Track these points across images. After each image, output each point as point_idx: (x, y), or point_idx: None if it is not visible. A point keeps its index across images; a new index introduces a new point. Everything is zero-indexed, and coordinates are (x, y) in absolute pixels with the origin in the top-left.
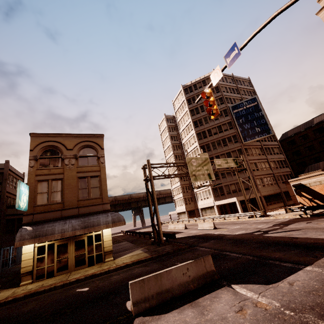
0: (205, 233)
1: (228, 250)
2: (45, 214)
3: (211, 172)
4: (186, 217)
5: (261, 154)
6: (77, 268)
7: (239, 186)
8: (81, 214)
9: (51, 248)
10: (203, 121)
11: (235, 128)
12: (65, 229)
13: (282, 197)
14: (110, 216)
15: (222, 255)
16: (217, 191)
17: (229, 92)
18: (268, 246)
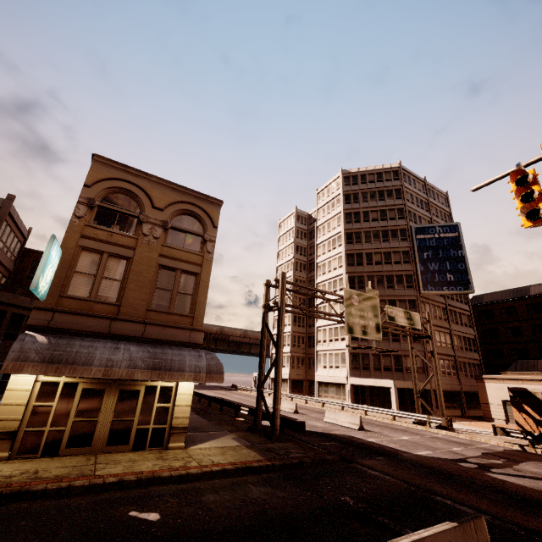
0: (346, 433)
1: (440, 493)
2: (78, 319)
3: (379, 327)
4: (285, 389)
5: (443, 319)
6: (109, 448)
7: (398, 362)
8: (147, 339)
9: (70, 393)
10: (363, 236)
11: (414, 264)
12: (115, 360)
13: (461, 401)
14: (205, 359)
15: (441, 505)
16: (359, 360)
17: (415, 204)
18: (530, 508)
